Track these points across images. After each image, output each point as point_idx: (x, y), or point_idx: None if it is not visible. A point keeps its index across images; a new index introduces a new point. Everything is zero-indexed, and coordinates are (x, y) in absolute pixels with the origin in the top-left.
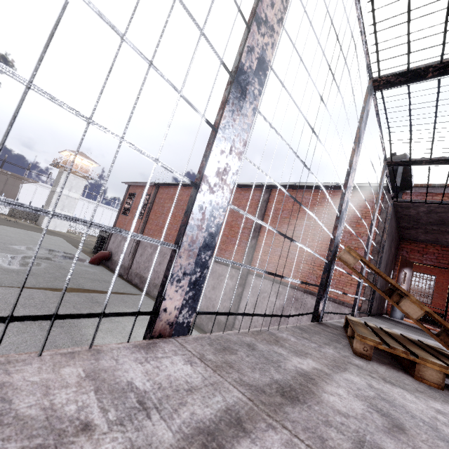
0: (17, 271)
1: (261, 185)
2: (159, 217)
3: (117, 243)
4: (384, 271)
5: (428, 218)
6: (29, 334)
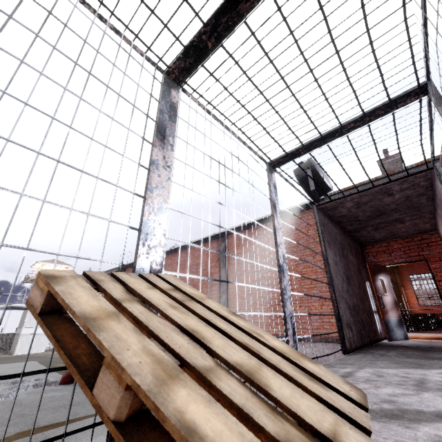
0: None
1: (215, 236)
2: None
3: None
4: (348, 286)
5: (363, 212)
6: None
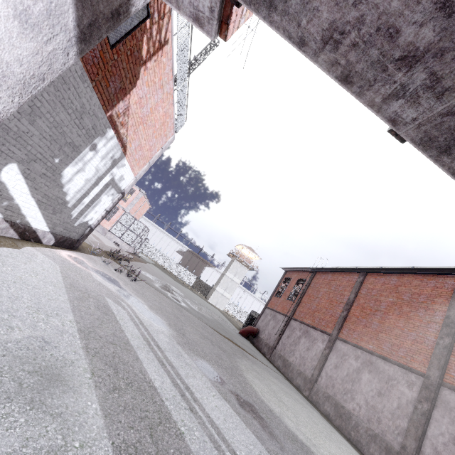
0: (197, 311)
1: (454, 270)
2: (313, 301)
3: (266, 321)
4: None
5: None
6: (206, 342)
